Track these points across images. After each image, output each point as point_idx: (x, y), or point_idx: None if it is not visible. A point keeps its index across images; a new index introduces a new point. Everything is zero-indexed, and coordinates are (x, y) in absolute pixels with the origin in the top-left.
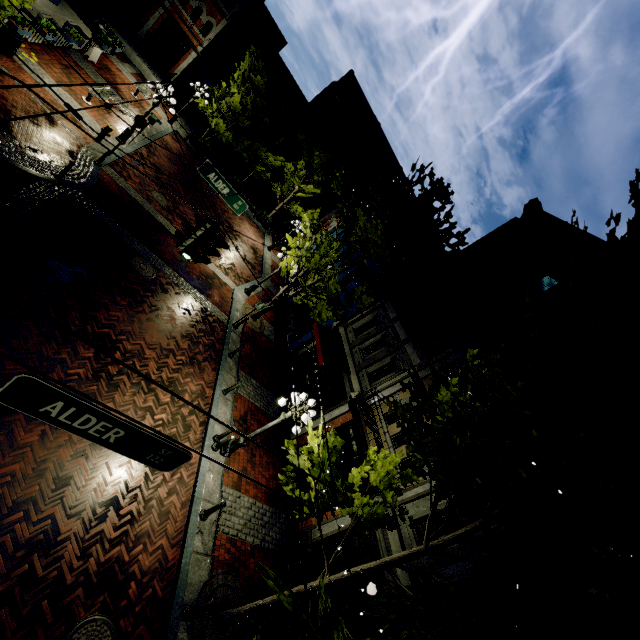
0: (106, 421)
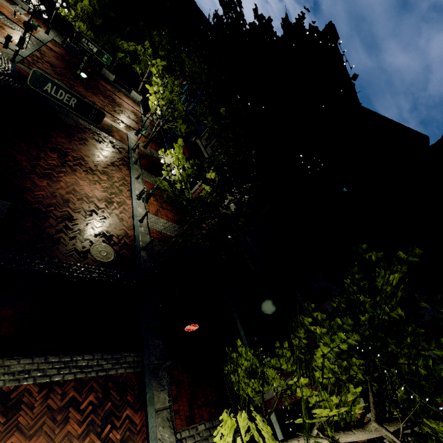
0: (68, 94)
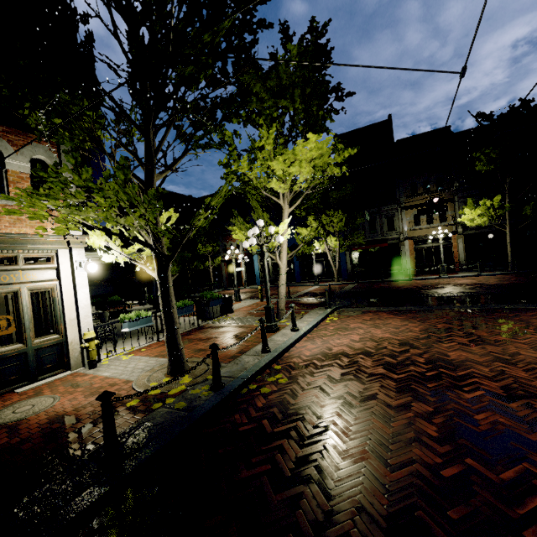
0: None
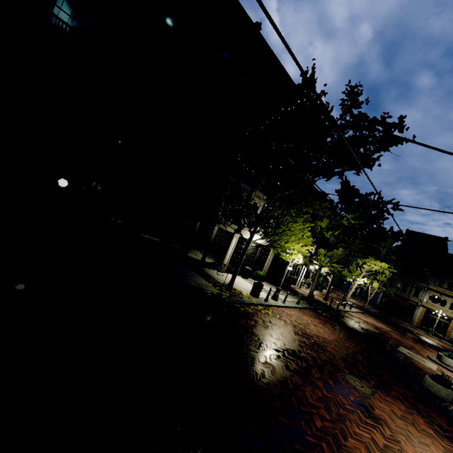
0: None
